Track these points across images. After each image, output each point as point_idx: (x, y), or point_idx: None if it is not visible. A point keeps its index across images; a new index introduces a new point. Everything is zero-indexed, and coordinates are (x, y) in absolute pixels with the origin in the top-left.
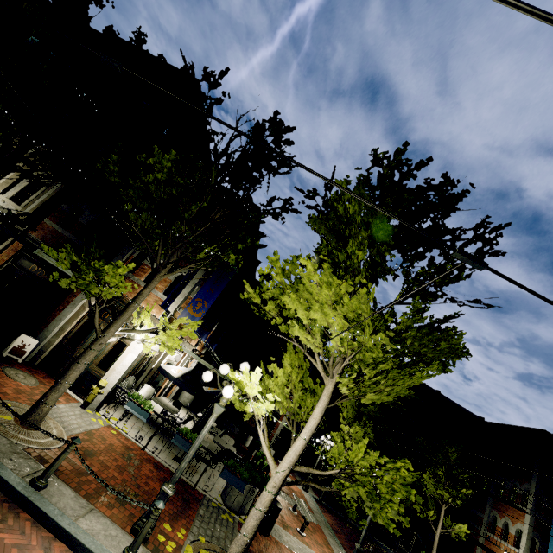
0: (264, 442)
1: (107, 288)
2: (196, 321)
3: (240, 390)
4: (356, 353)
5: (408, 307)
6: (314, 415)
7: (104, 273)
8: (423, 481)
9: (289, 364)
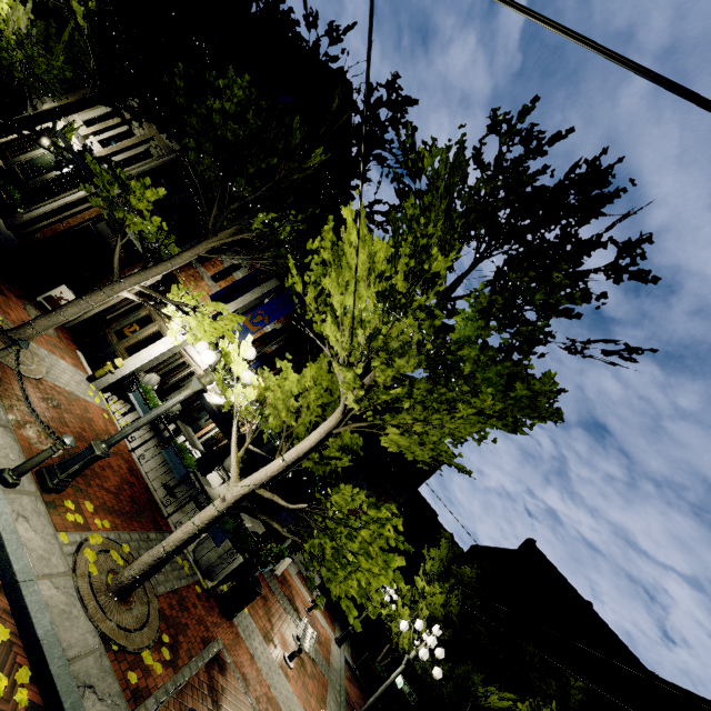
0: (235, 446)
1: (132, 215)
2: (235, 315)
3: (232, 375)
4: (372, 340)
5: (467, 300)
6: (311, 435)
7: (131, 191)
8: None
9: (313, 377)
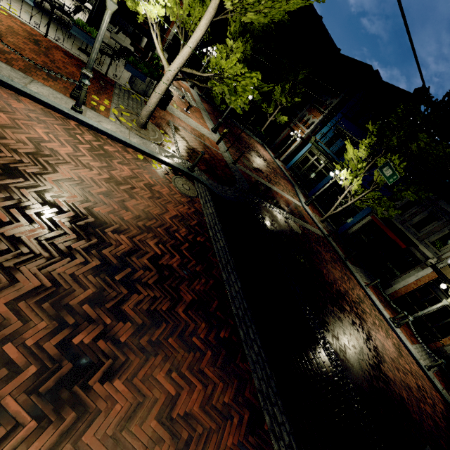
0: (158, 46)
1: None
2: None
3: None
4: None
5: None
6: (201, 26)
7: None
8: (274, 91)
9: None
